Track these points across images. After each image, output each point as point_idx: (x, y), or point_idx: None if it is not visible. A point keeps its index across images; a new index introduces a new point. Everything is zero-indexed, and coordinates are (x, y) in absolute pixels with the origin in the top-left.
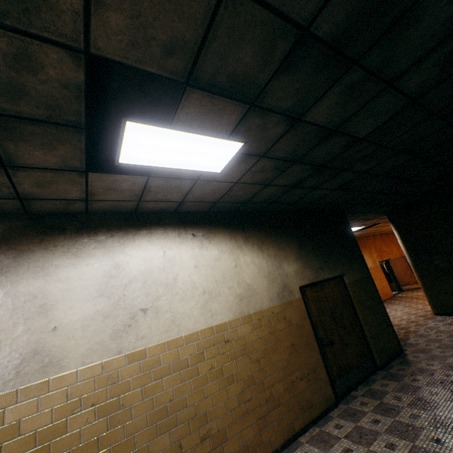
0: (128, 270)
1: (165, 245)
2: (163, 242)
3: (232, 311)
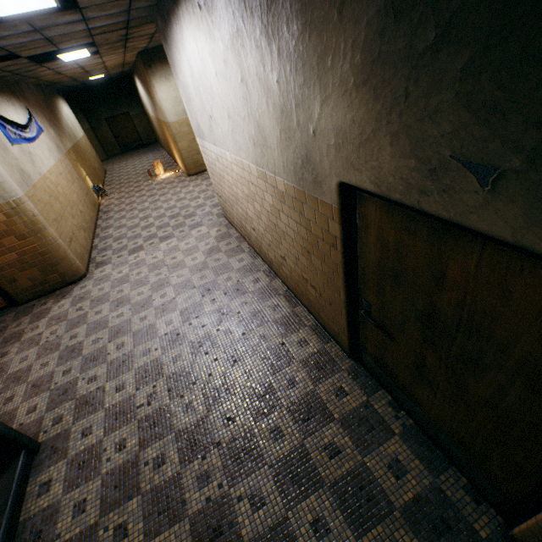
0: (194, 71)
1: (194, 36)
2: (192, 29)
3: (250, 155)
